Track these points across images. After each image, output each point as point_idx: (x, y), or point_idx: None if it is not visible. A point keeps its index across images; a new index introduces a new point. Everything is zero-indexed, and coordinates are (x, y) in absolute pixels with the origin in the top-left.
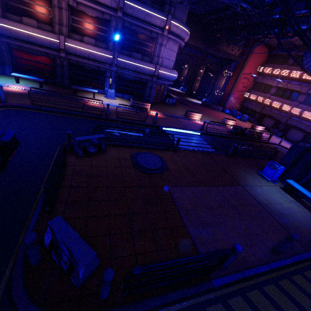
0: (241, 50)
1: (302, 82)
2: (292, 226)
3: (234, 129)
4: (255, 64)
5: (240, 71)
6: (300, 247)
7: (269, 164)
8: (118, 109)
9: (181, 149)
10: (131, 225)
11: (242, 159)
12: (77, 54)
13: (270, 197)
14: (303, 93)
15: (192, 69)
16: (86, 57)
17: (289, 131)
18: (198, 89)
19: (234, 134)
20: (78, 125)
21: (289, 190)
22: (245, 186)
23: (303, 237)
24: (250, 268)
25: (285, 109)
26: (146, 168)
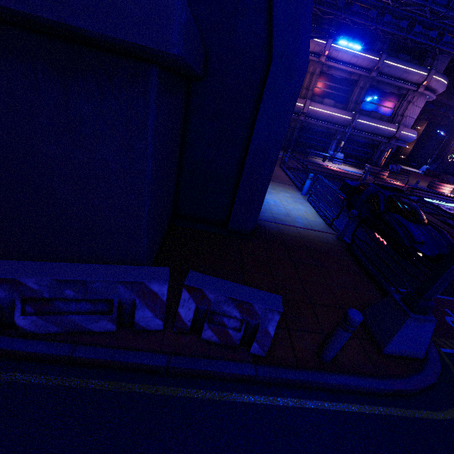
0: None
1: None
2: None
3: None
4: None
5: None
6: None
7: None
8: (358, 175)
9: None
10: None
11: None
12: (315, 117)
13: None
14: None
15: None
16: (322, 119)
17: None
18: (410, 153)
19: None
20: None
21: None
22: None
23: None
24: None
25: None
26: None
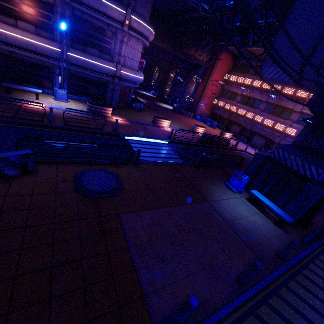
0: (208, 56)
1: (262, 91)
2: (257, 243)
3: (203, 136)
4: (222, 71)
5: (208, 78)
6: (264, 269)
7: (235, 175)
8: (69, 114)
9: (144, 162)
10: (52, 286)
11: (210, 169)
12: (10, 42)
13: (236, 211)
14: (264, 102)
15: (163, 73)
16: (23, 47)
17: (254, 138)
18: (169, 94)
19: (203, 142)
20: (3, 136)
21: (254, 201)
22: (212, 201)
23: (267, 255)
24: (212, 314)
25: (249, 116)
26: (93, 192)
